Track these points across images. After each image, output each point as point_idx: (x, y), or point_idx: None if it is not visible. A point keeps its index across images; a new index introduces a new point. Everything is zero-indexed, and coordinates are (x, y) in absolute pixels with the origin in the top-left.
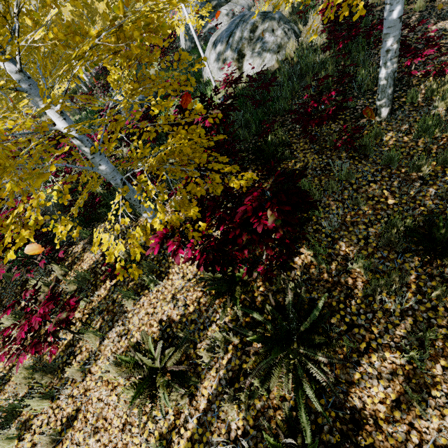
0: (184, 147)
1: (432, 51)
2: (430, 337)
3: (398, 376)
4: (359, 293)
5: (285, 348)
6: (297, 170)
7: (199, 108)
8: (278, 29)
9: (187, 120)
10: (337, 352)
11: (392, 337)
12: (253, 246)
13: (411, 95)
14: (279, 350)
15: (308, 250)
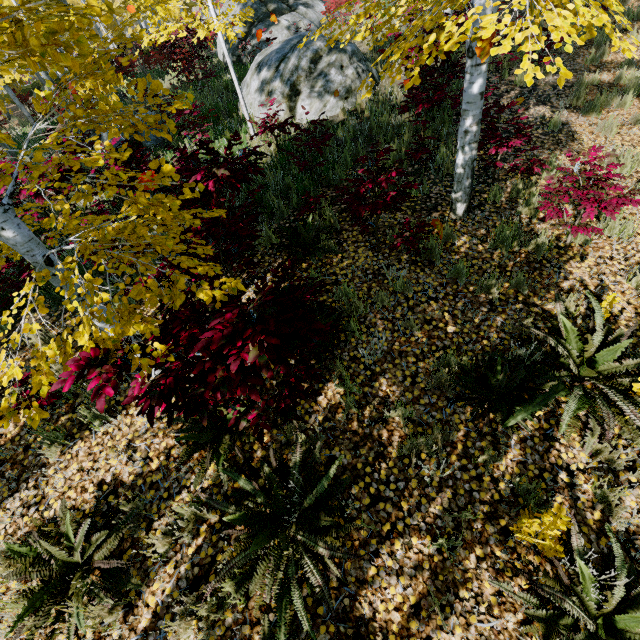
0: (138, 226)
1: (519, 143)
2: (468, 517)
3: (424, 570)
4: (393, 453)
5: (280, 532)
6: (296, 287)
7: (169, 170)
8: (350, 67)
9: (149, 185)
10: (352, 537)
11: (424, 516)
12: (230, 387)
13: (494, 192)
14: (267, 537)
15: (338, 387)
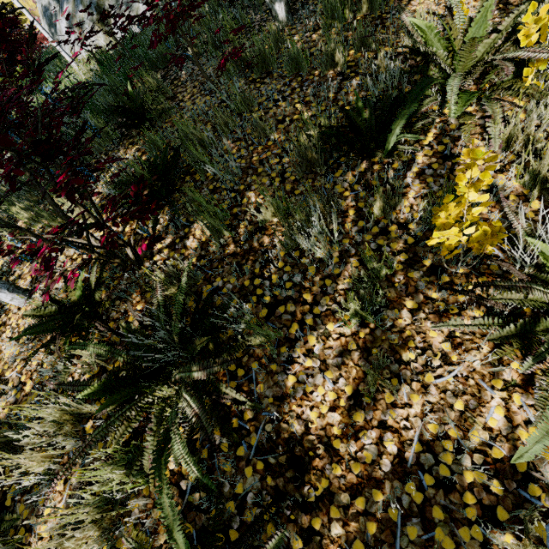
0: None
1: None
2: (383, 272)
3: (351, 353)
4: (280, 253)
5: (159, 384)
6: None
7: None
8: None
9: None
10: (258, 356)
11: (334, 297)
12: None
13: None
14: (132, 392)
15: (203, 222)
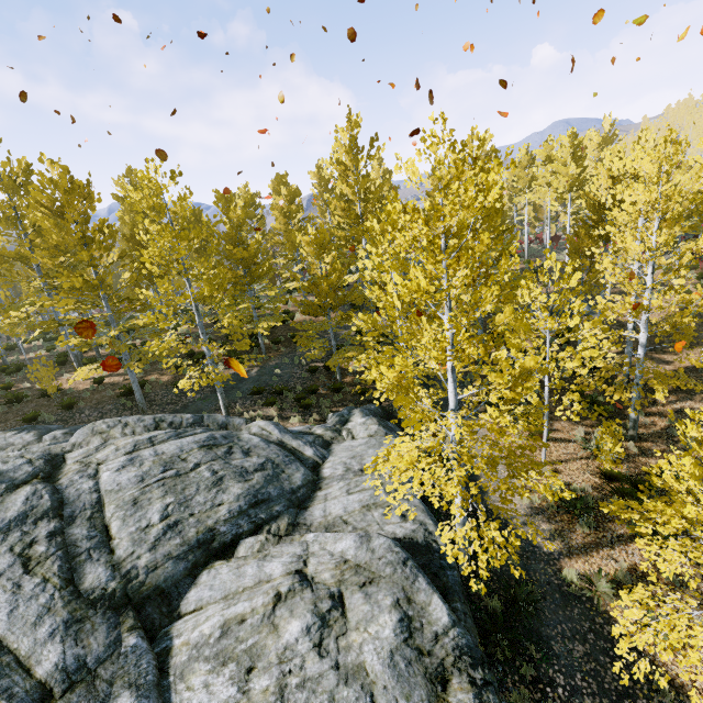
0: None
1: None
2: None
3: None
4: None
5: None
6: None
7: None
8: None
9: None
10: None
11: None
12: None
13: None
14: None
15: None
